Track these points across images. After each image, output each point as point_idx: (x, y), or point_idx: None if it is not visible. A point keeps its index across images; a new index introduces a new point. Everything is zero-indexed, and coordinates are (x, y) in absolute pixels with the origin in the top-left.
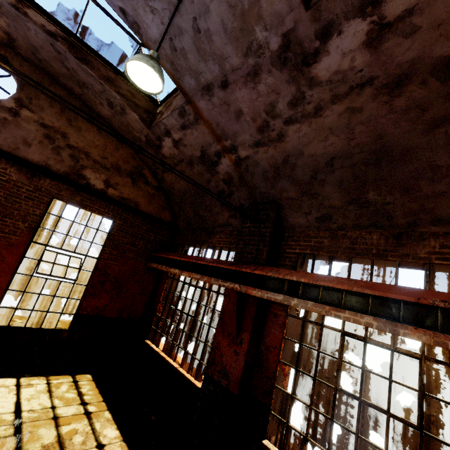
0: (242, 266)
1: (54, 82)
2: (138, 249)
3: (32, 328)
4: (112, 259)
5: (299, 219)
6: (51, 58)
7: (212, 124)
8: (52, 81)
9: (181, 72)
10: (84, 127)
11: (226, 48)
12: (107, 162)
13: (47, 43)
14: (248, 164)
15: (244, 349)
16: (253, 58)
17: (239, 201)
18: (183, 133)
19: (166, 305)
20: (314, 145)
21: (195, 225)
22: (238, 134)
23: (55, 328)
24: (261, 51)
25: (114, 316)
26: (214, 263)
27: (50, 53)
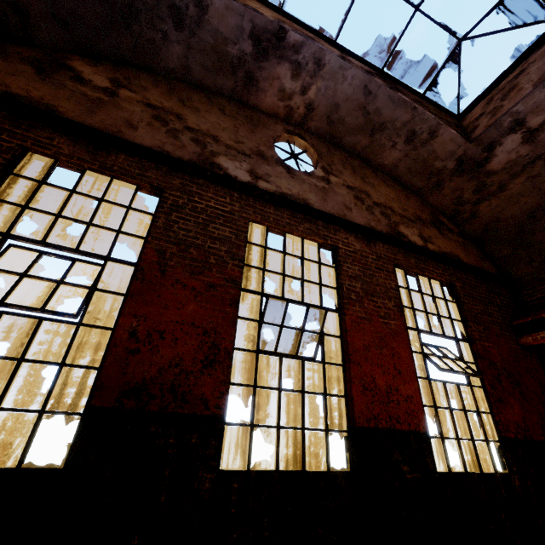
0: None
1: (335, 147)
2: (496, 319)
3: (478, 473)
4: (483, 340)
5: None
6: (351, 109)
7: None
8: (334, 146)
9: None
10: (374, 182)
11: None
12: (408, 214)
13: (358, 89)
14: None
15: None
16: None
17: None
18: None
19: None
20: None
21: None
22: None
23: (495, 470)
24: None
25: (543, 439)
26: None
27: (354, 103)
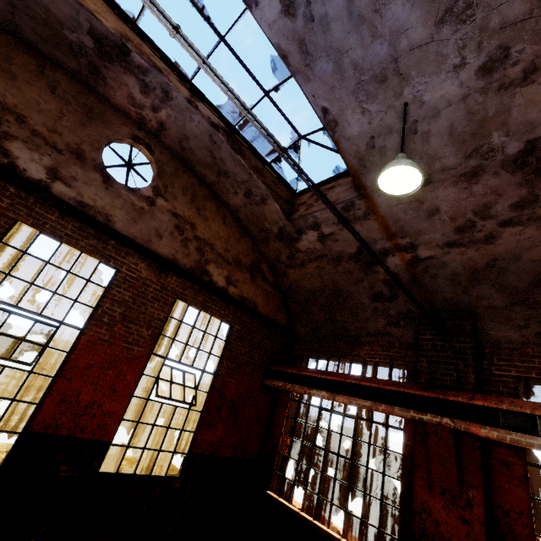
0: (445, 393)
1: (188, 170)
2: (255, 361)
3: (143, 476)
4: (229, 375)
5: (508, 333)
6: (200, 147)
7: (388, 221)
8: (186, 168)
9: (369, 167)
10: (211, 217)
11: (443, 149)
12: (229, 255)
13: (205, 134)
14: (429, 265)
15: (478, 515)
16: (477, 159)
17: (405, 306)
18: (339, 227)
19: (288, 438)
20: (540, 250)
21: (325, 331)
22: (423, 232)
23: (165, 474)
24: (491, 154)
25: (229, 456)
26: (392, 386)
27: (202, 143)
